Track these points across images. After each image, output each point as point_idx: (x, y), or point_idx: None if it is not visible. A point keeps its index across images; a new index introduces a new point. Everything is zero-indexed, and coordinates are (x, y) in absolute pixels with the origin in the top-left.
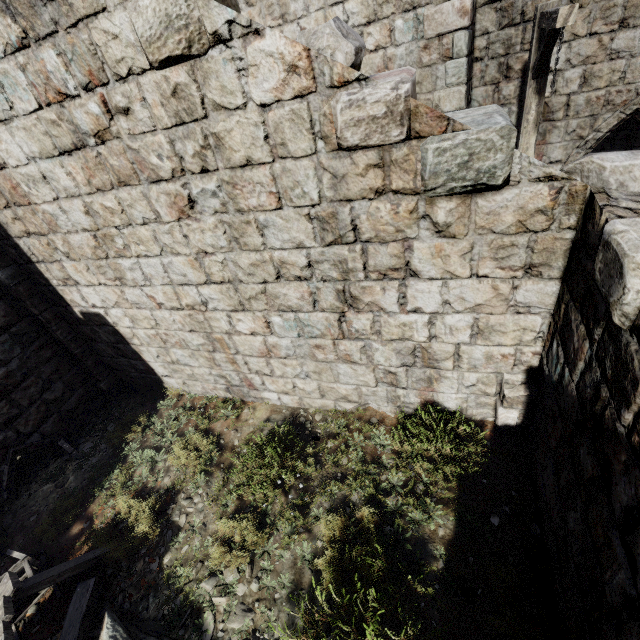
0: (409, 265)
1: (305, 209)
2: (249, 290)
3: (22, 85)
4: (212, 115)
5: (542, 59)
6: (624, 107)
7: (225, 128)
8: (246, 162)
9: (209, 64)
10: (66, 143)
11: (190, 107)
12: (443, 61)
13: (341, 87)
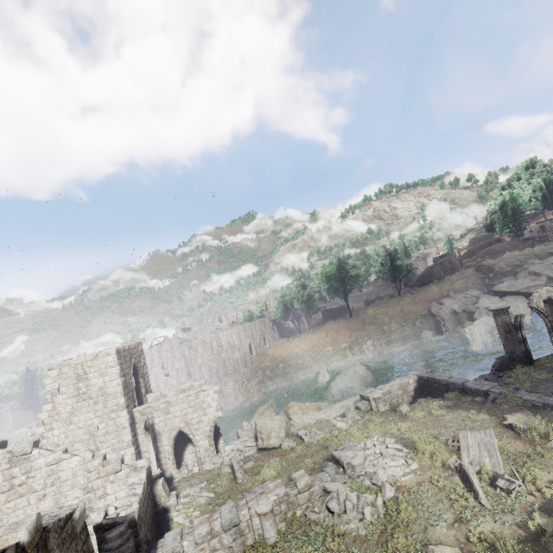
0: (106, 492)
1: (80, 487)
2: None
3: (0, 478)
4: (59, 472)
5: (146, 429)
6: (176, 429)
7: (62, 474)
8: (66, 480)
9: (62, 463)
10: (5, 490)
11: (54, 472)
12: (124, 429)
13: (90, 462)
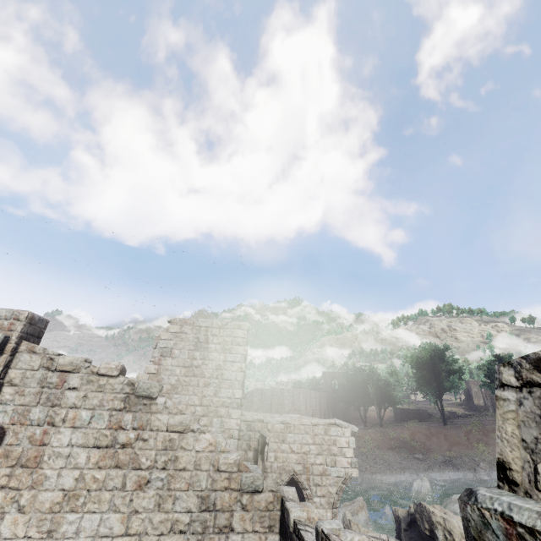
0: (231, 524)
1: (198, 492)
2: (149, 540)
3: (105, 419)
4: (179, 449)
5: (263, 448)
6: (289, 472)
7: (181, 455)
8: (183, 468)
9: (187, 435)
10: (103, 443)
11: (173, 445)
12: (229, 438)
13: (223, 452)
